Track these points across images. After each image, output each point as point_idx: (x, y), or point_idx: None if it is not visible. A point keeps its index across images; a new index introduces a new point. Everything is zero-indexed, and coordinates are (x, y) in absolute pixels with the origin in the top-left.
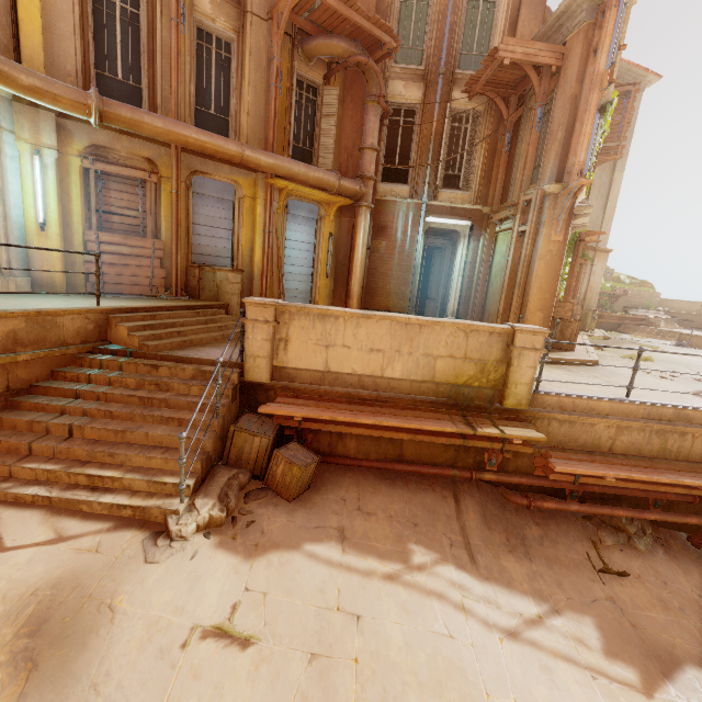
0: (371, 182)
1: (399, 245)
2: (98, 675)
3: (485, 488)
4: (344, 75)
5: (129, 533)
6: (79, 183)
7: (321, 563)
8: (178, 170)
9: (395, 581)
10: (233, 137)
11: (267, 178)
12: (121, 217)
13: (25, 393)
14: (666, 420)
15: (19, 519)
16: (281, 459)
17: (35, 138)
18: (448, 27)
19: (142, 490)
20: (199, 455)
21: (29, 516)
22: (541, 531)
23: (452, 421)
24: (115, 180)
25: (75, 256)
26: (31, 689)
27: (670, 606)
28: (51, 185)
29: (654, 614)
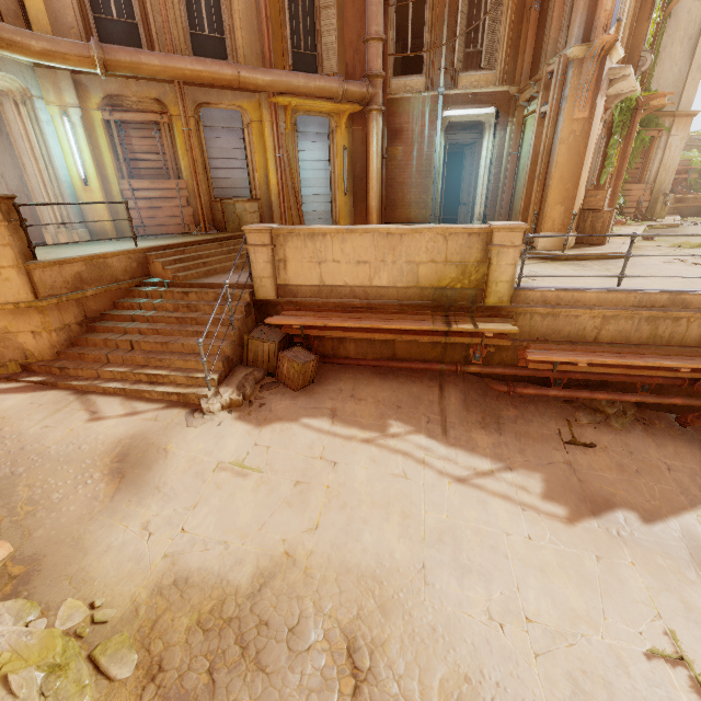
0: (379, 80)
1: (417, 148)
2: (159, 483)
3: (471, 379)
4: None
5: (176, 410)
6: (105, 136)
7: (313, 430)
8: (184, 106)
9: (370, 444)
10: (231, 58)
11: (269, 97)
12: (146, 163)
13: (99, 320)
14: (659, 307)
15: (107, 402)
16: (285, 358)
17: (60, 100)
18: None
19: (183, 383)
20: (221, 358)
21: (113, 400)
22: (518, 412)
23: (433, 321)
24: (133, 127)
25: (116, 205)
26: (122, 486)
27: (627, 469)
28: (83, 143)
29: (606, 474)
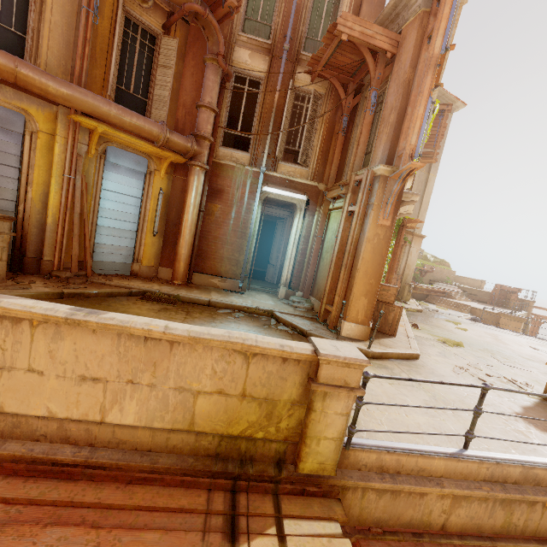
0: (206, 142)
1: (235, 210)
2: None
3: None
4: (188, 30)
5: None
6: None
7: None
8: None
9: None
10: (27, 58)
11: (70, 113)
12: None
13: None
14: (512, 482)
15: None
16: None
17: None
18: (294, 7)
19: None
20: None
21: None
22: None
23: (205, 516)
24: None
25: None
26: None
27: None
28: None
29: None
